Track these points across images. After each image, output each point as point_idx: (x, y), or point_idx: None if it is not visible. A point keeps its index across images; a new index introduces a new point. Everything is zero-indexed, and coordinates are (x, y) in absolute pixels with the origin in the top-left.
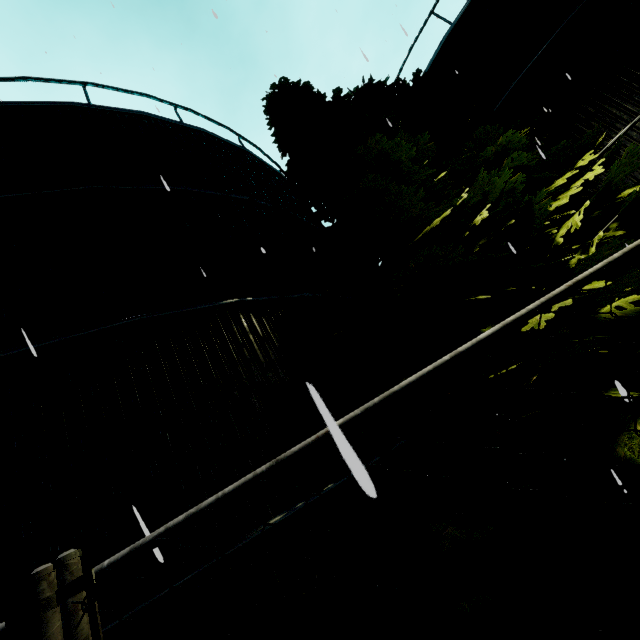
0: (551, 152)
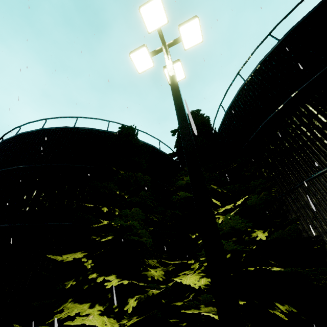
0: (223, 189)
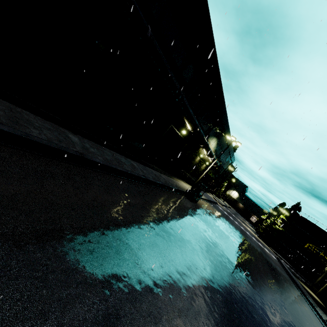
0: None
